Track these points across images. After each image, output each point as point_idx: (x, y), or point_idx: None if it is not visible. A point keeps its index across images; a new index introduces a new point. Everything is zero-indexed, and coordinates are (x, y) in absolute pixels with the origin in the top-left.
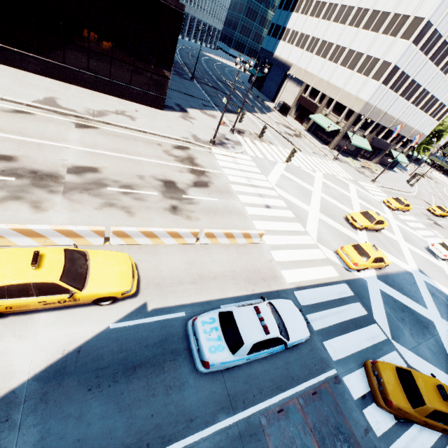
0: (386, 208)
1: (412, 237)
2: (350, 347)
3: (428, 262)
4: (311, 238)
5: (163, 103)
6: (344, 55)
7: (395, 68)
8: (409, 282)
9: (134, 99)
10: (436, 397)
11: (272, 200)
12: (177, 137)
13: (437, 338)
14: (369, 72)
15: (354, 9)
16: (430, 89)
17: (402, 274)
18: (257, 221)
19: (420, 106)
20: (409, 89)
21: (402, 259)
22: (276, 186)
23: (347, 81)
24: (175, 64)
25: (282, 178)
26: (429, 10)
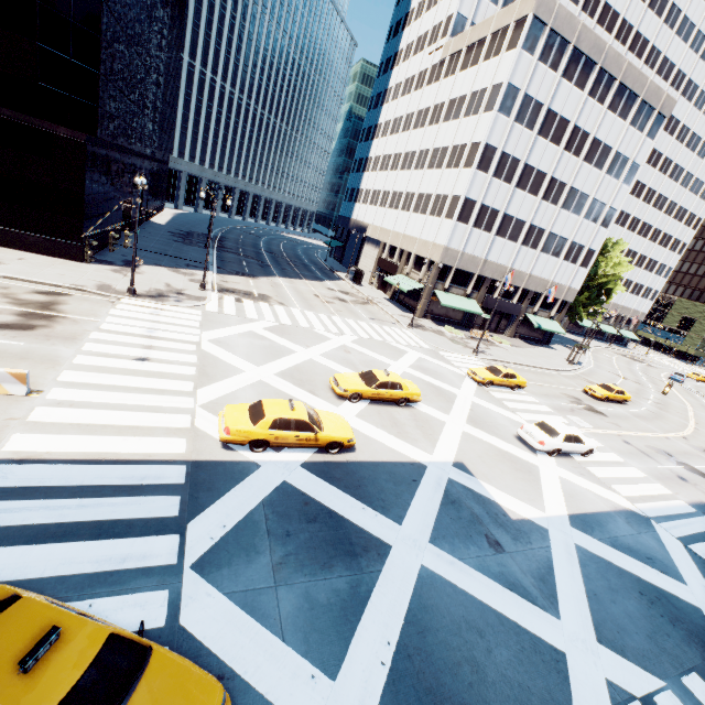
0: (470, 383)
1: (497, 420)
2: (7, 570)
3: (502, 454)
4: (194, 400)
5: (80, 252)
6: (415, 201)
7: (469, 201)
8: (400, 478)
9: (33, 249)
10: (2, 663)
11: (169, 353)
12: (59, 283)
13: (365, 578)
14: (441, 212)
15: (416, 153)
16: (543, 226)
17: (392, 465)
18: (77, 372)
19: (540, 249)
20: (508, 226)
21: (424, 445)
22: (210, 341)
23: (422, 228)
24: (198, 236)
25: (242, 335)
26: (483, 133)
